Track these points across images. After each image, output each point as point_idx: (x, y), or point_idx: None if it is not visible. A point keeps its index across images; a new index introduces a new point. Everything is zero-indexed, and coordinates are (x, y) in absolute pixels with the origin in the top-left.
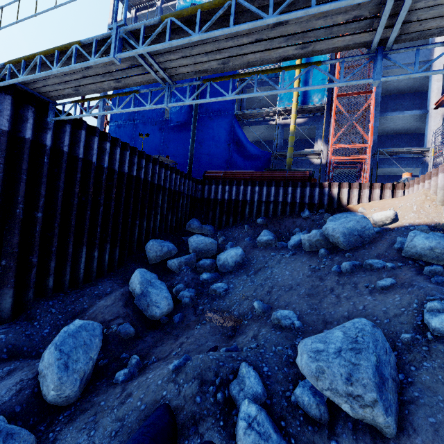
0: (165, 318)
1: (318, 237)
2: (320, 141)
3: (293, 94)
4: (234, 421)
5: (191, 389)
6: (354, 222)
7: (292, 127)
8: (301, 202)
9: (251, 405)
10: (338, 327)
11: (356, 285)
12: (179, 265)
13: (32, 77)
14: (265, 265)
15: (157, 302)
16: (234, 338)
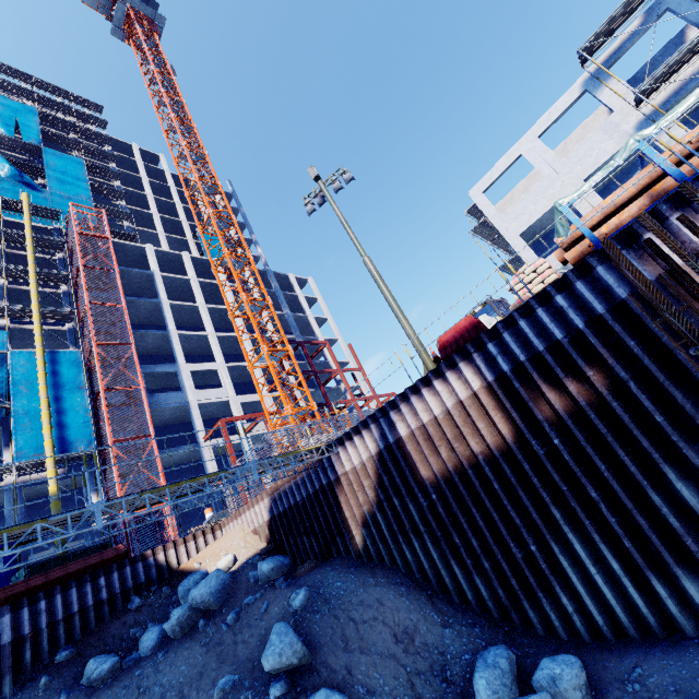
0: None
1: (189, 612)
2: (95, 494)
3: (46, 443)
4: None
5: None
6: (215, 578)
7: (54, 489)
8: (123, 591)
9: None
10: (272, 635)
11: (249, 623)
12: None
13: None
14: (140, 691)
15: None
16: None
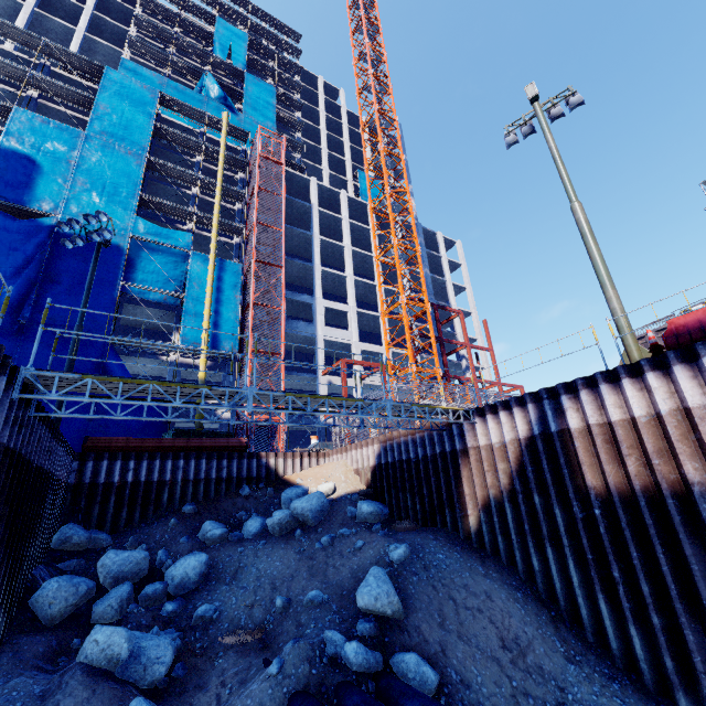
0: (166, 678)
1: (289, 518)
2: None
3: (203, 335)
4: (344, 663)
5: (306, 669)
6: (317, 498)
7: (203, 375)
8: (238, 477)
9: (352, 642)
10: (369, 575)
11: (342, 553)
12: (120, 606)
13: (140, 403)
14: (240, 565)
15: (159, 656)
16: (274, 644)
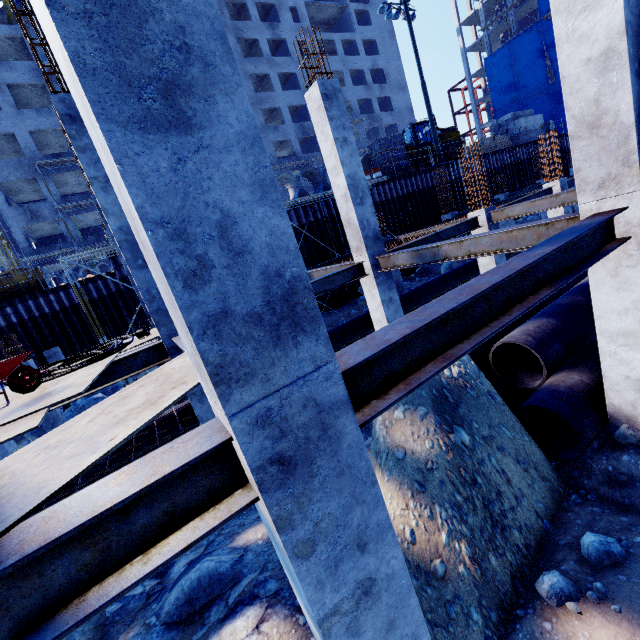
0: None
1: None
2: None
3: None
4: None
5: None
6: None
7: None
8: None
9: None
10: None
11: None
12: None
13: None
14: None
15: None
16: None
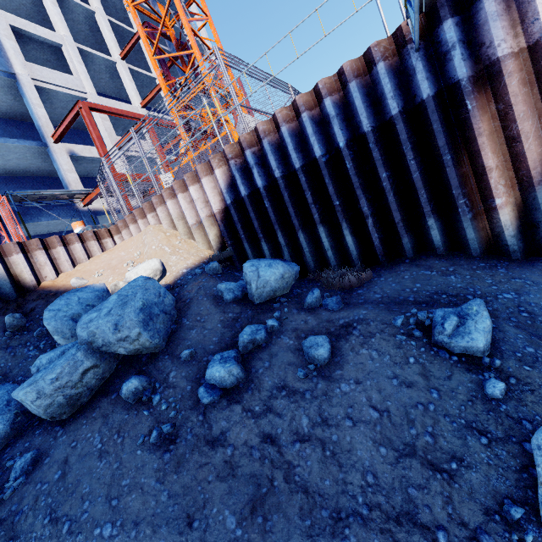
0: None
1: (85, 364)
2: None
3: None
4: None
5: None
6: (143, 292)
7: None
8: None
9: None
10: None
11: (289, 387)
12: None
13: None
14: None
15: None
16: None
